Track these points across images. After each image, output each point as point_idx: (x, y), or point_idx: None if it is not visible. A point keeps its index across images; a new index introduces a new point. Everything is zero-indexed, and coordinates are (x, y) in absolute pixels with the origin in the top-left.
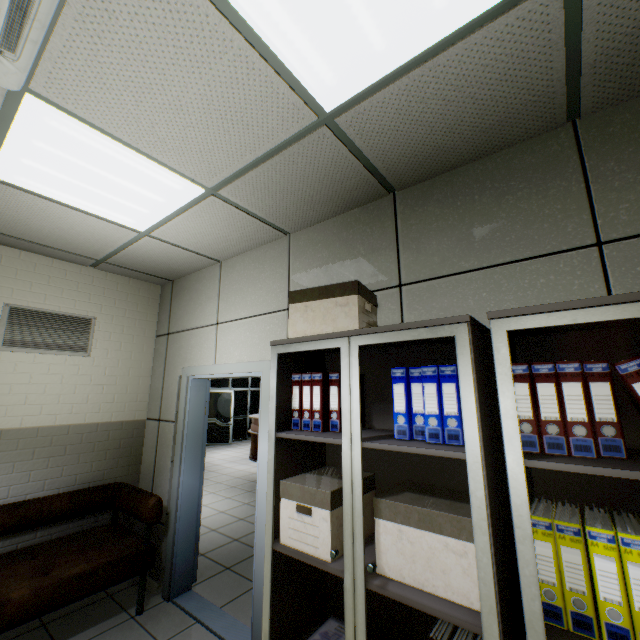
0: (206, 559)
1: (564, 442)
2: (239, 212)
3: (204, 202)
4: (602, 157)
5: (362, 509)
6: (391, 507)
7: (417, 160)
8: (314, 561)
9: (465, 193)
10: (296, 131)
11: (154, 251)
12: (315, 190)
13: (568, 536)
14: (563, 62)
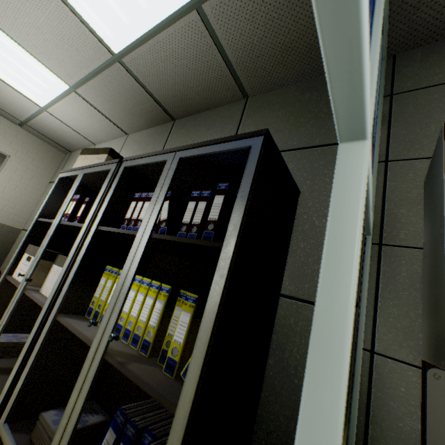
0: None
1: (132, 229)
2: (93, 109)
3: (71, 95)
4: (248, 117)
5: (42, 253)
6: (61, 258)
7: (177, 100)
8: (16, 282)
9: (198, 125)
10: (104, 61)
11: (53, 124)
12: (130, 105)
13: (113, 275)
14: (221, 58)
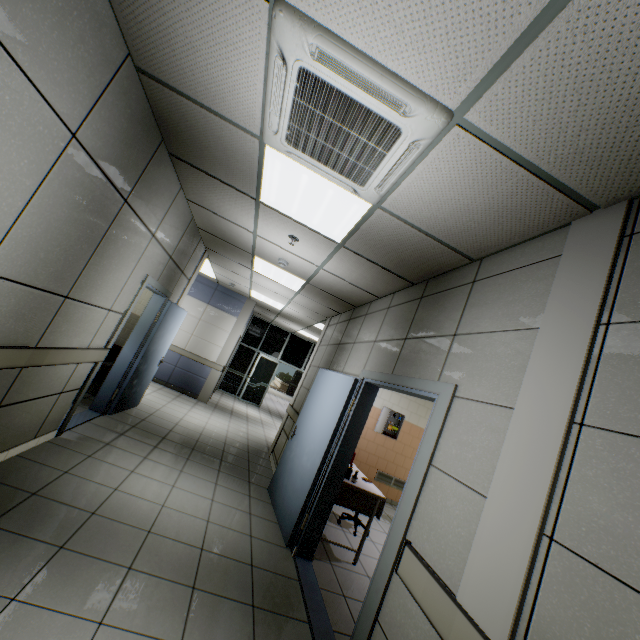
0: (139, 420)
1: None
2: None
3: None
4: None
5: None
6: None
7: None
8: None
9: None
10: None
11: None
12: None
13: None
14: None
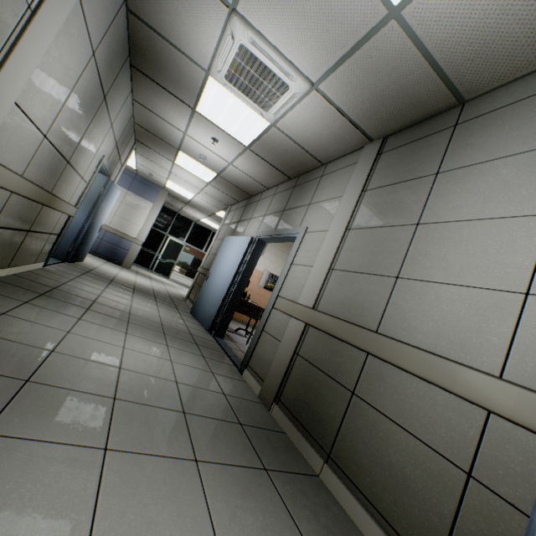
0: (89, 270)
1: None
2: None
3: None
4: None
5: None
6: None
7: None
8: None
9: None
10: None
11: None
12: None
13: None
14: None
